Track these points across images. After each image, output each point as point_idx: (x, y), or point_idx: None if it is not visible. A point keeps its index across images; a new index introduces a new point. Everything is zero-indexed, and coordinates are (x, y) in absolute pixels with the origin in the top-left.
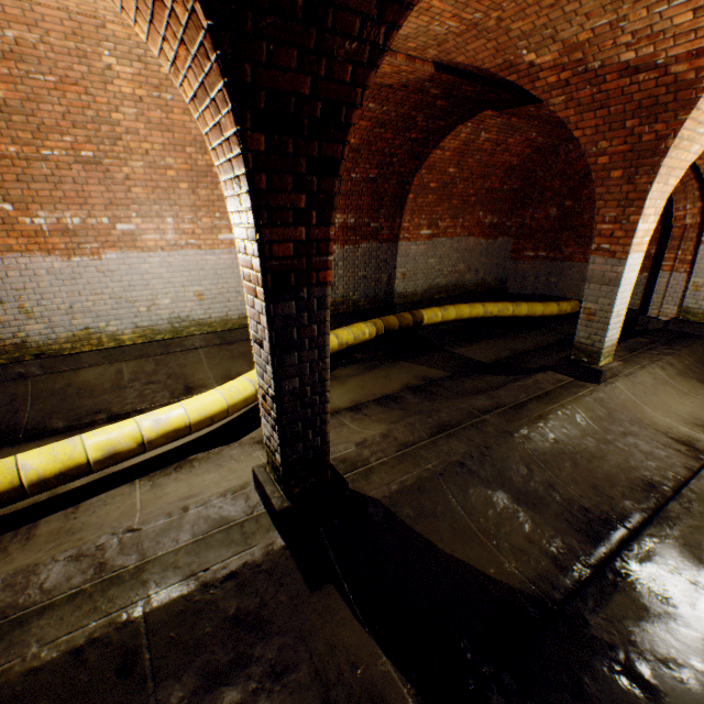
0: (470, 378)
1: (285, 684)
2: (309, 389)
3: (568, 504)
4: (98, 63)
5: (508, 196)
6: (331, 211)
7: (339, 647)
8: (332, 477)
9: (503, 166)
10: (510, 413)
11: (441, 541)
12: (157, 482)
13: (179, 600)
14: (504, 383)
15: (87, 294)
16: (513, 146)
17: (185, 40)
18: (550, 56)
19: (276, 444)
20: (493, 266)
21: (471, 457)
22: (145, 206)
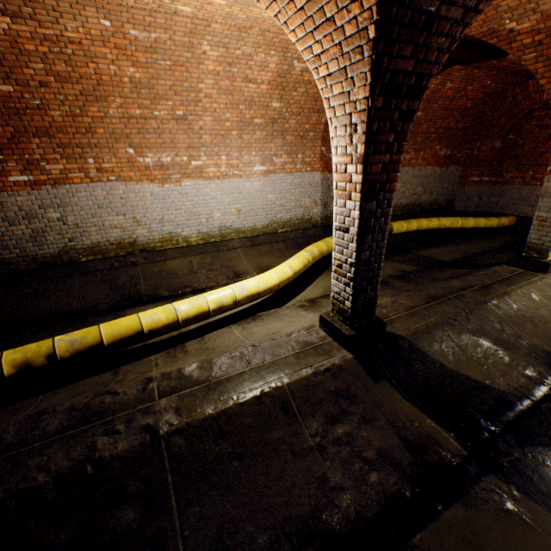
0: (437, 271)
1: (373, 426)
2: (373, 260)
3: (533, 348)
4: (198, 50)
5: (460, 133)
6: (404, 144)
7: (399, 412)
8: (375, 320)
9: (459, 109)
10: (481, 290)
11: (448, 363)
12: (245, 326)
13: (302, 379)
14: (468, 273)
15: (171, 209)
16: (469, 92)
17: (342, 43)
18: (528, 24)
19: (347, 295)
20: (443, 189)
21: (459, 315)
22: (209, 148)
